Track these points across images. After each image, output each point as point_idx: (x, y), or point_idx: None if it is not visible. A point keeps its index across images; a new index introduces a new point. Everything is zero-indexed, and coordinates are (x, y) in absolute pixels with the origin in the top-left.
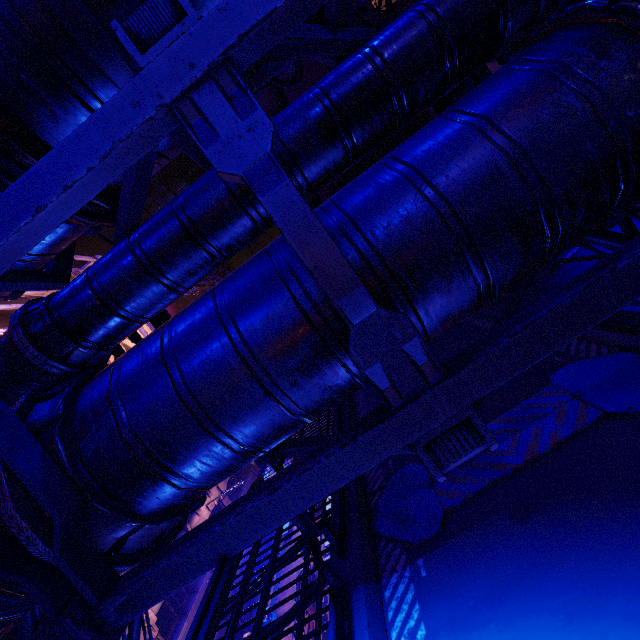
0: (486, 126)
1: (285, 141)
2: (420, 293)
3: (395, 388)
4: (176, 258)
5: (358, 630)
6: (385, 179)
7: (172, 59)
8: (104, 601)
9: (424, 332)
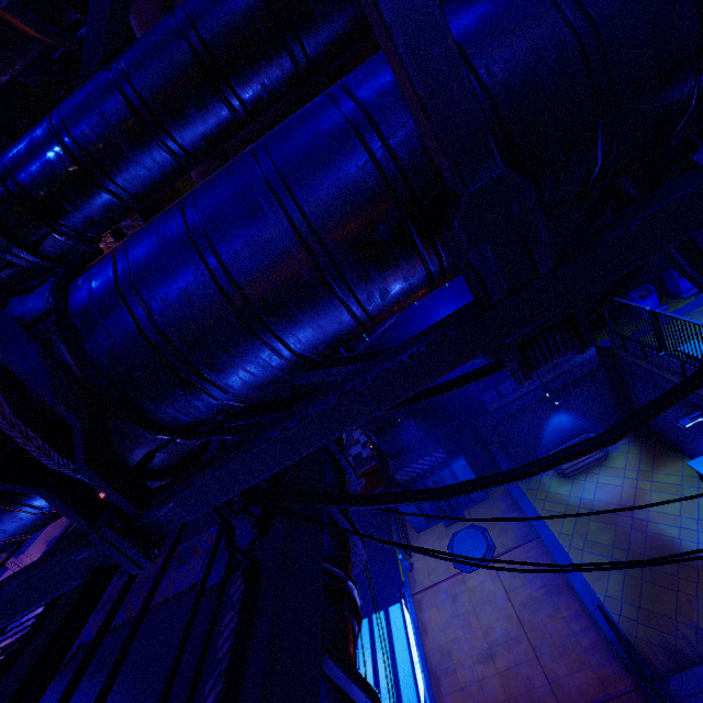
0: None
1: None
2: None
3: None
4: None
5: None
6: None
7: None
8: None
9: None
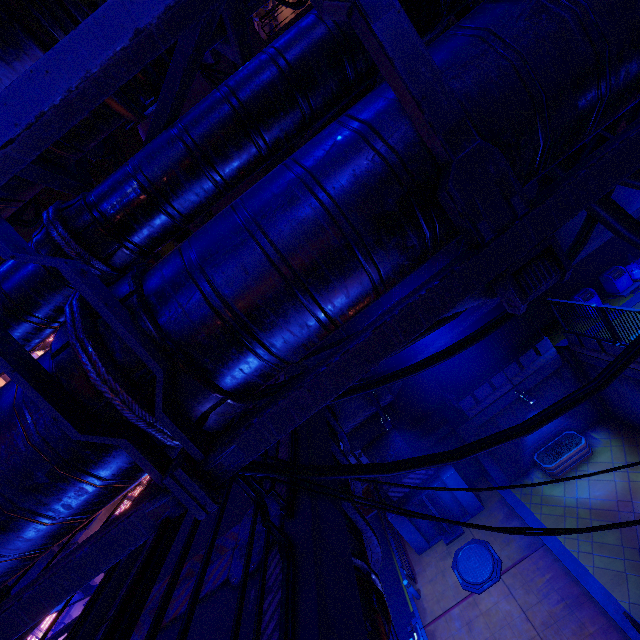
0: None
1: None
2: None
3: None
4: None
5: None
6: None
7: None
8: None
9: None
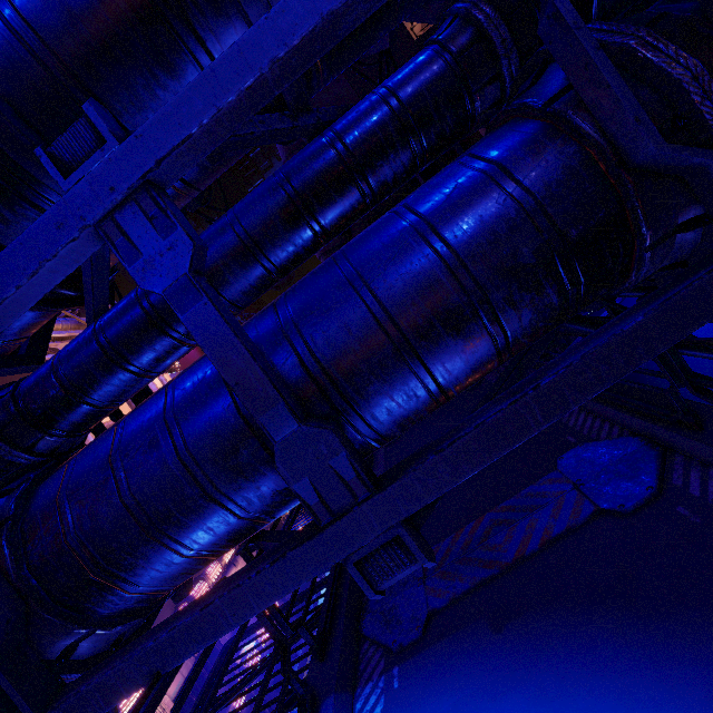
0: (425, 229)
1: (247, 228)
2: (362, 398)
3: (324, 503)
4: (141, 346)
5: None
6: (330, 278)
7: (93, 183)
8: None
9: (376, 434)
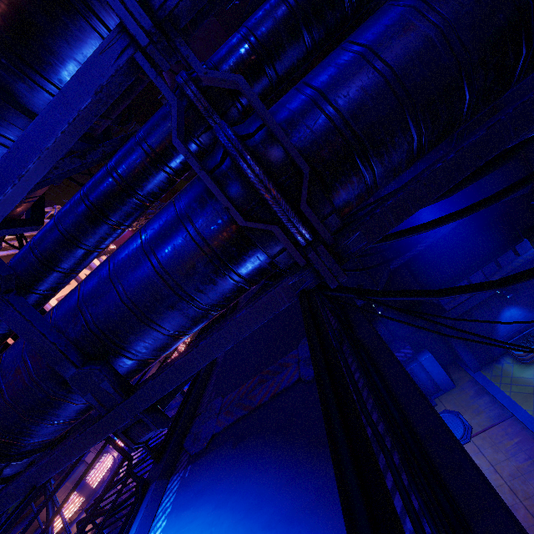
0: (148, 249)
1: (66, 228)
2: (126, 344)
3: (102, 405)
4: None
5: (141, 508)
6: (104, 274)
7: None
8: None
9: (145, 357)
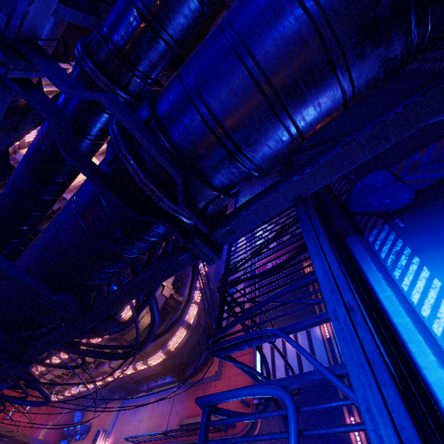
0: None
1: None
2: None
3: None
4: None
5: (357, 254)
6: None
7: None
8: (214, 231)
9: None
